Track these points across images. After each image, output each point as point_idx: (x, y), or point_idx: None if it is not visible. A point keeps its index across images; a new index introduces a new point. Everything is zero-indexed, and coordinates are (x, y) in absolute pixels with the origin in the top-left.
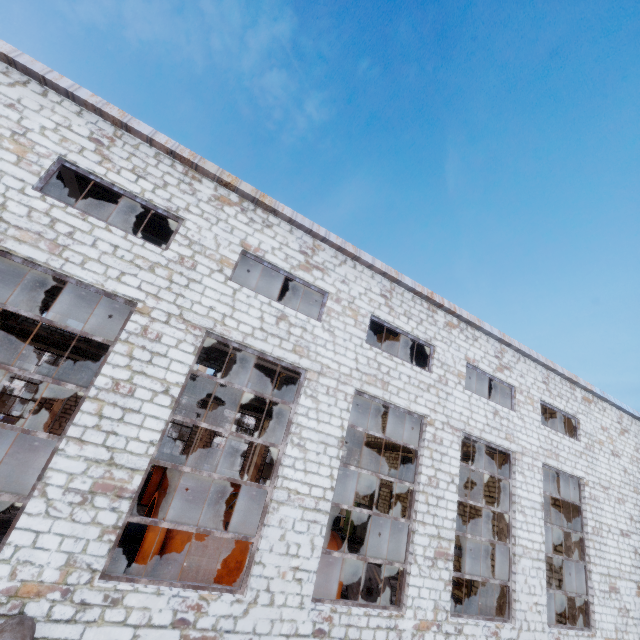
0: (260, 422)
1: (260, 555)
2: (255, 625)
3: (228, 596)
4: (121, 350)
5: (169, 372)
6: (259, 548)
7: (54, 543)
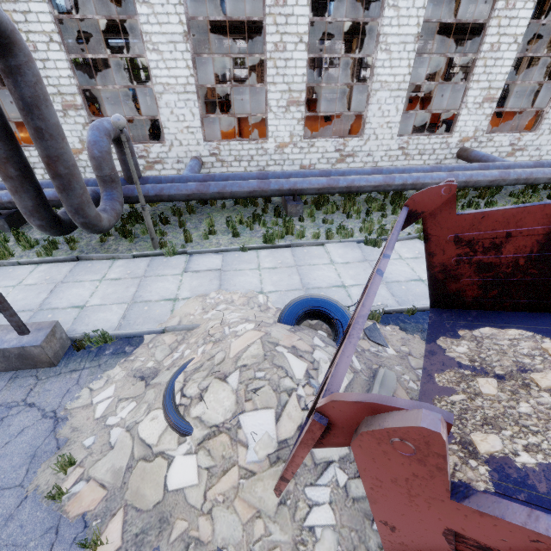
0: (441, 44)
1: (548, 115)
2: (540, 143)
3: (531, 133)
4: (494, 24)
5: (517, 28)
6: (548, 112)
7: (471, 124)
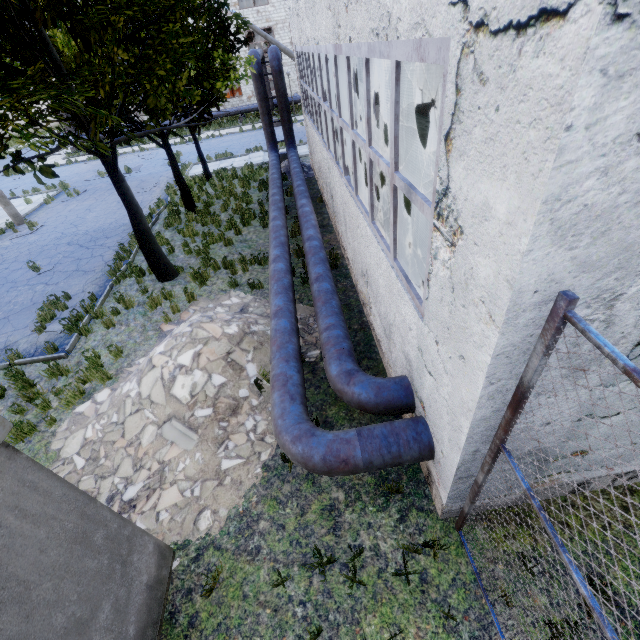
0: None
1: None
2: None
3: None
4: None
5: None
6: None
7: None
